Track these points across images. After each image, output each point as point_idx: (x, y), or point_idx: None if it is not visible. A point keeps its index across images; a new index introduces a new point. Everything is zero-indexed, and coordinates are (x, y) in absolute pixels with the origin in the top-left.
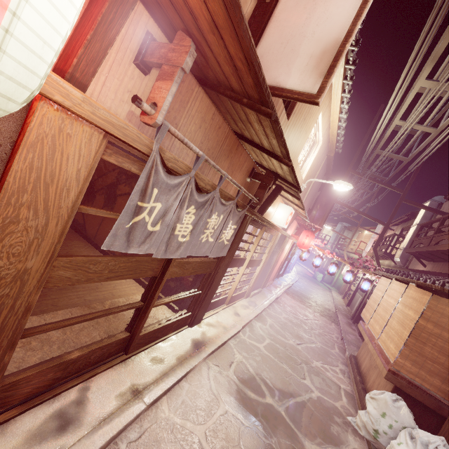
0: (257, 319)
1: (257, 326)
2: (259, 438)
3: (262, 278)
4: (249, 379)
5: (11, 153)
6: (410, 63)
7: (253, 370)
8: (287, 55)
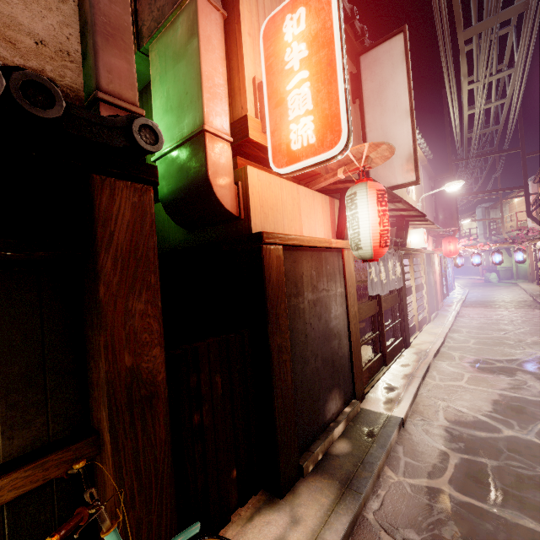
0: (452, 332)
1: (456, 336)
2: (504, 378)
3: (432, 300)
4: (474, 360)
5: (343, 271)
6: (448, 89)
7: (474, 356)
8: (388, 170)
